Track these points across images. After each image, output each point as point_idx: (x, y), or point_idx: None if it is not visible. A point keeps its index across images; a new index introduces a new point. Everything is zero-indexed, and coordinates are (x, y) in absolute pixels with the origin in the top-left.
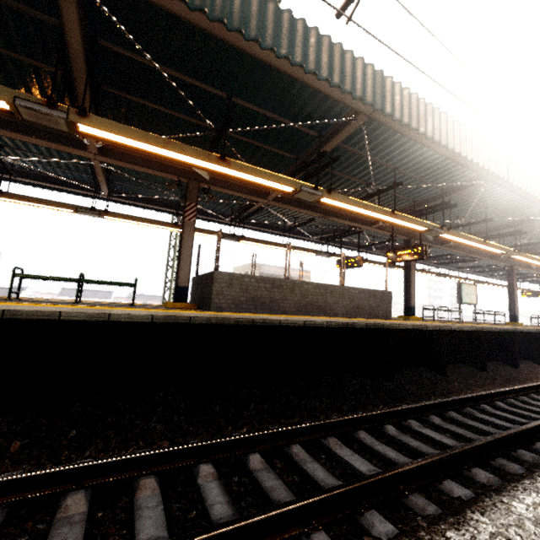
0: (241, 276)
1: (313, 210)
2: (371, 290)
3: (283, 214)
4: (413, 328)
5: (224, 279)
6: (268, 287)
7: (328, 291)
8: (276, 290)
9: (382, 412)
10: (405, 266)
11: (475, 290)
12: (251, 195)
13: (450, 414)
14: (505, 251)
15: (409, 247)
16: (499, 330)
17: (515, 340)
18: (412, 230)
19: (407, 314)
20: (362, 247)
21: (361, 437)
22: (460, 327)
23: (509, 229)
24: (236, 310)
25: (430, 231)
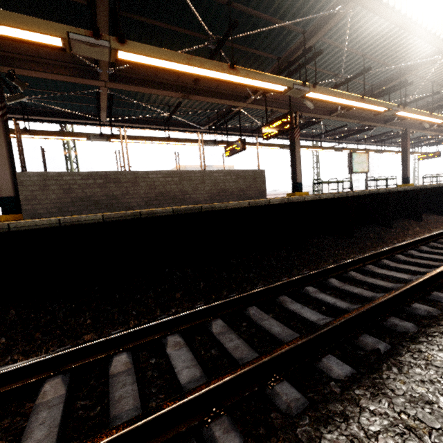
0: (58, 174)
1: (169, 89)
2: (239, 171)
3: (152, 103)
4: (249, 206)
5: (33, 181)
6: (101, 183)
7: (184, 178)
8: (112, 185)
9: (123, 333)
10: (290, 142)
11: (367, 158)
12: (77, 76)
13: (249, 312)
14: (388, 108)
15: (280, 117)
16: (368, 193)
17: (390, 201)
18: (294, 102)
19: (294, 191)
20: (254, 131)
21: (40, 392)
22: (317, 196)
23: (394, 83)
24: (61, 215)
25: (291, 90)
